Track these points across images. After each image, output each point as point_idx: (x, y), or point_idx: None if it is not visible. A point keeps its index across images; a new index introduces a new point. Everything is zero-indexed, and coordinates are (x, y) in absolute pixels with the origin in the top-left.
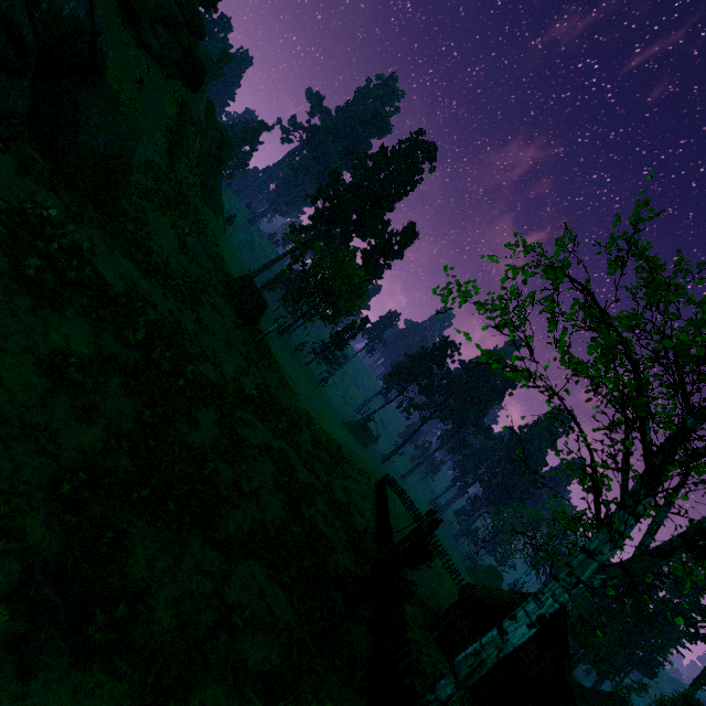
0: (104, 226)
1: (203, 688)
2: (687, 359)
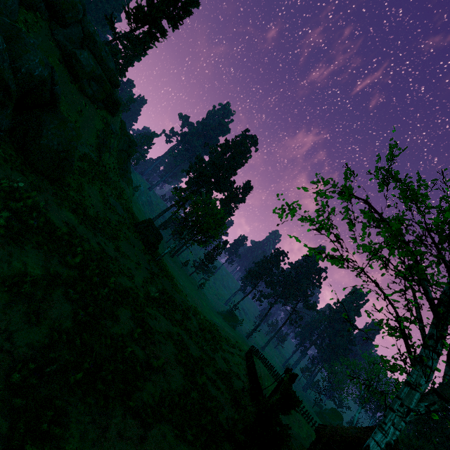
0: (55, 193)
1: None
2: (444, 236)
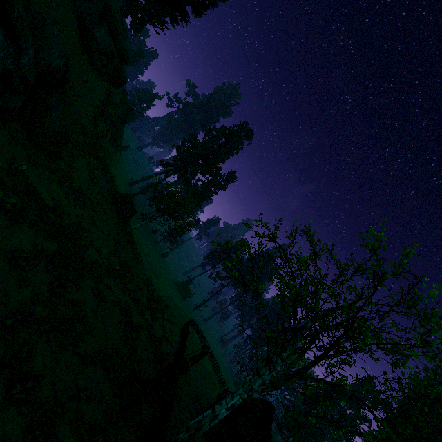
0: (48, 166)
1: (60, 426)
2: (307, 293)
